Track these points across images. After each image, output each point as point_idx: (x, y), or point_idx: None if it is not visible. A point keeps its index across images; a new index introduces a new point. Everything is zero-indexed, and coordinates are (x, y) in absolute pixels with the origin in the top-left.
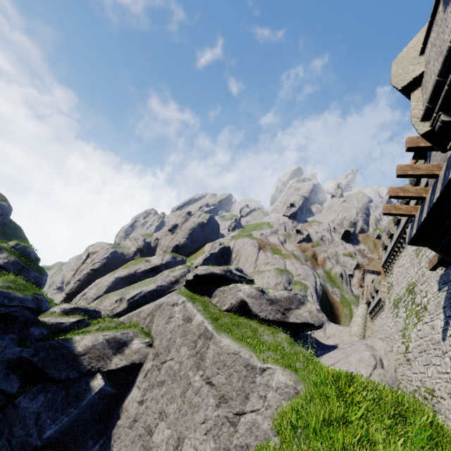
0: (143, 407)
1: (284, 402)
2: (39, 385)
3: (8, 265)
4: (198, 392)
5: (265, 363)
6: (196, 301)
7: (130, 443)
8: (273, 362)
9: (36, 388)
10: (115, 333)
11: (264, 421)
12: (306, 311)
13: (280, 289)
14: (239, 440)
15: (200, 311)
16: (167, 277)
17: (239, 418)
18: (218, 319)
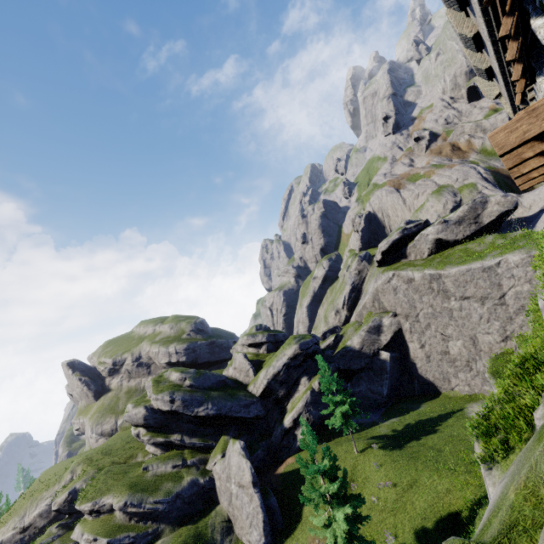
0: (427, 347)
1: (528, 268)
2: (353, 379)
3: (268, 339)
4: (461, 309)
5: (496, 259)
6: (403, 267)
7: (437, 368)
8: (501, 255)
9: (354, 381)
10: (368, 325)
11: (523, 287)
12: (494, 205)
13: (451, 208)
14: (513, 308)
15: (414, 269)
16: (350, 274)
17: (504, 298)
18: (432, 264)
